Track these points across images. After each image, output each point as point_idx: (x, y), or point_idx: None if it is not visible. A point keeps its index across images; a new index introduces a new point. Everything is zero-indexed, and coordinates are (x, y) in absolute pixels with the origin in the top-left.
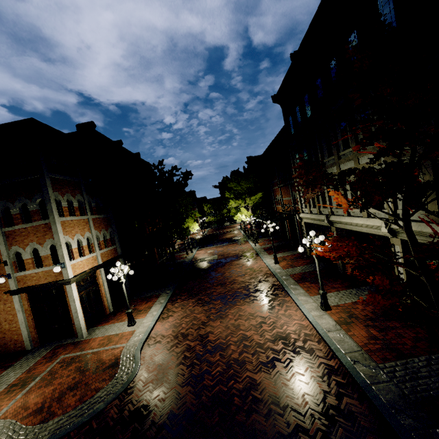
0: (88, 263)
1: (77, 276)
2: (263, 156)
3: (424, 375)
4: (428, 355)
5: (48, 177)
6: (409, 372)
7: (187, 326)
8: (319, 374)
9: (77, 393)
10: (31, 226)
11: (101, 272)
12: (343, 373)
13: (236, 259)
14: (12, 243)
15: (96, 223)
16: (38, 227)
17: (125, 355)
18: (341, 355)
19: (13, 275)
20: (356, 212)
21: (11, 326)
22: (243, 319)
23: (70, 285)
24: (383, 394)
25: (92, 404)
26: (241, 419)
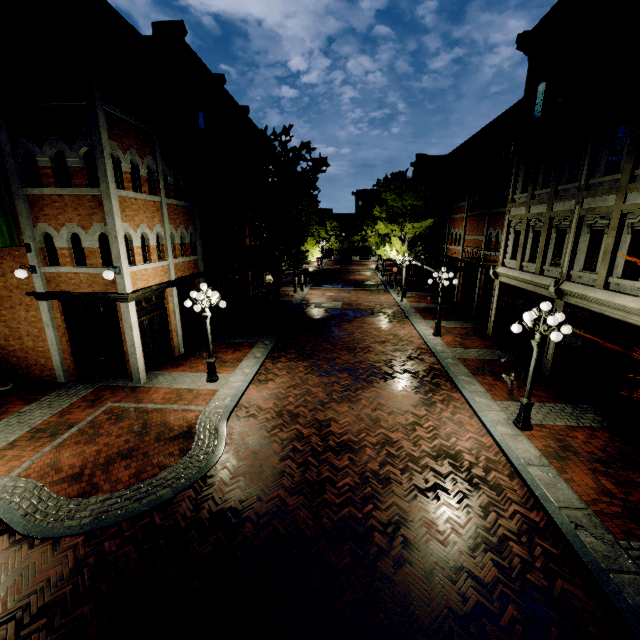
0: (155, 275)
1: (138, 292)
2: (449, 156)
3: None
4: None
5: (101, 109)
6: None
7: (297, 401)
8: (514, 529)
9: (131, 464)
10: (69, 194)
11: (173, 293)
12: (555, 538)
13: (372, 316)
14: (39, 218)
15: (172, 214)
16: (80, 198)
17: (204, 425)
18: (553, 509)
19: (40, 269)
20: (623, 286)
21: (36, 345)
22: (384, 412)
23: (128, 303)
24: (630, 593)
25: (155, 487)
26: (386, 570)
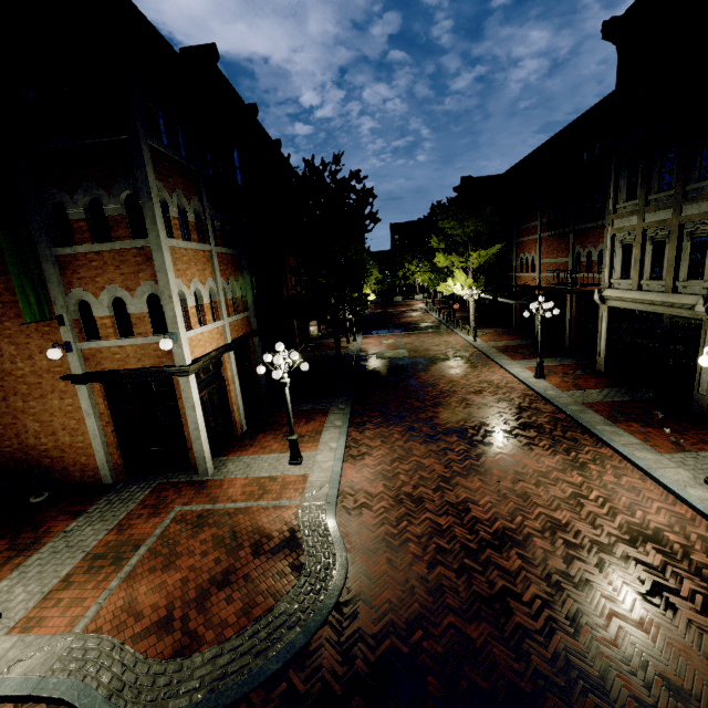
0: (211, 339)
1: (199, 362)
2: (506, 174)
3: None
4: None
5: (145, 142)
6: None
7: (411, 480)
8: None
9: (232, 595)
10: (109, 250)
11: (231, 359)
12: None
13: (449, 361)
14: (72, 282)
15: (221, 264)
16: (123, 253)
17: (309, 526)
18: None
19: (76, 346)
20: None
21: (74, 440)
22: (529, 483)
23: (188, 377)
24: None
25: (276, 629)
26: None
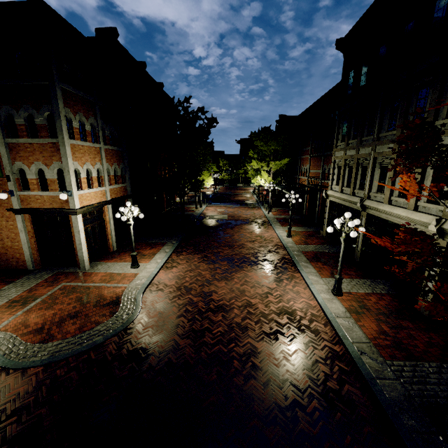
0: (96, 197)
1: (83, 208)
2: (299, 116)
3: (433, 381)
4: (439, 363)
5: (59, 87)
6: (418, 375)
7: (191, 280)
8: (323, 356)
9: (77, 322)
10: (37, 143)
11: (109, 209)
12: (348, 361)
13: (247, 224)
14: (16, 158)
15: (108, 155)
16: (44, 145)
17: (127, 296)
18: (349, 343)
19: (16, 193)
20: (399, 202)
21: (13, 244)
22: (248, 286)
23: (76, 215)
24: (388, 391)
25: (92, 336)
26: (238, 382)
